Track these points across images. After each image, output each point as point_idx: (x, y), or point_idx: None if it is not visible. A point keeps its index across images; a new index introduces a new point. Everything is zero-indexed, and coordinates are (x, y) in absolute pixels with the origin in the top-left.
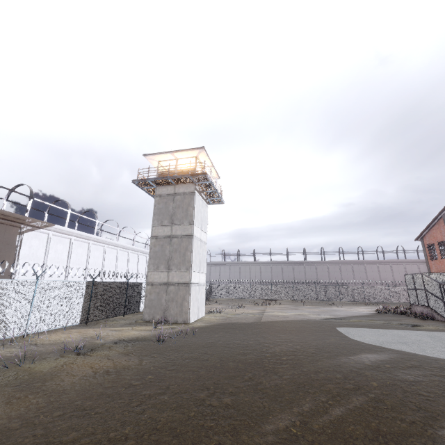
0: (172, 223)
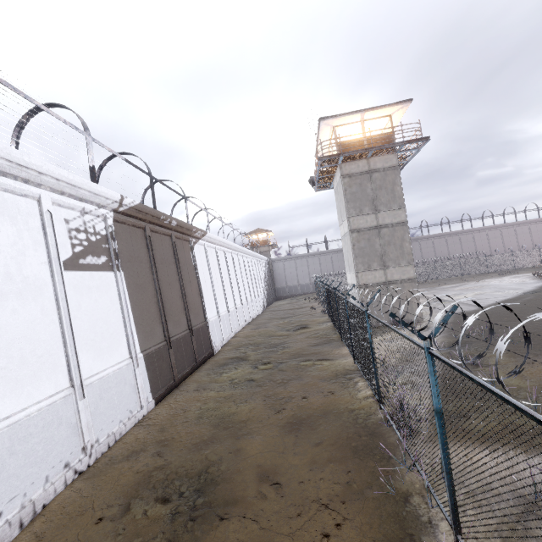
0: (375, 210)
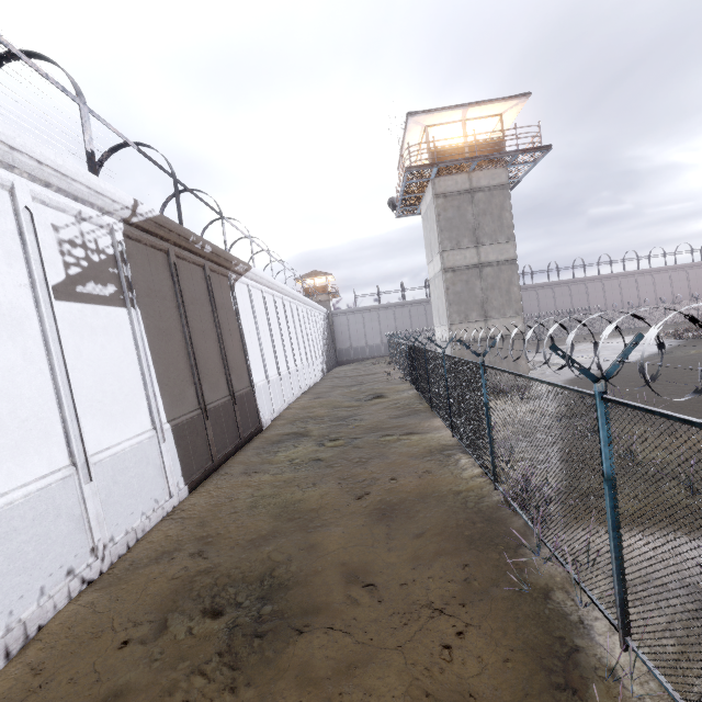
0: (477, 243)
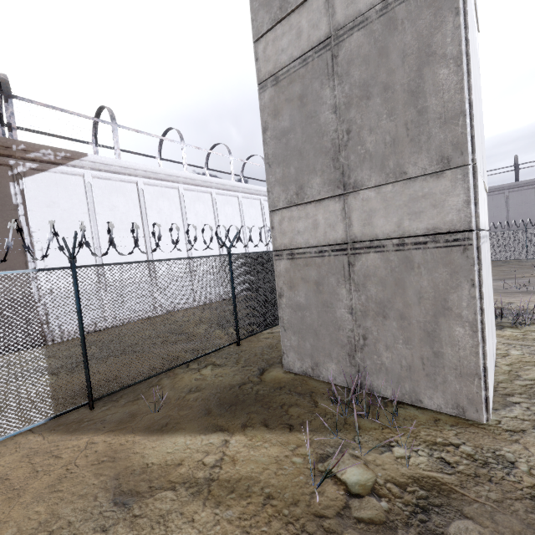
0: None
